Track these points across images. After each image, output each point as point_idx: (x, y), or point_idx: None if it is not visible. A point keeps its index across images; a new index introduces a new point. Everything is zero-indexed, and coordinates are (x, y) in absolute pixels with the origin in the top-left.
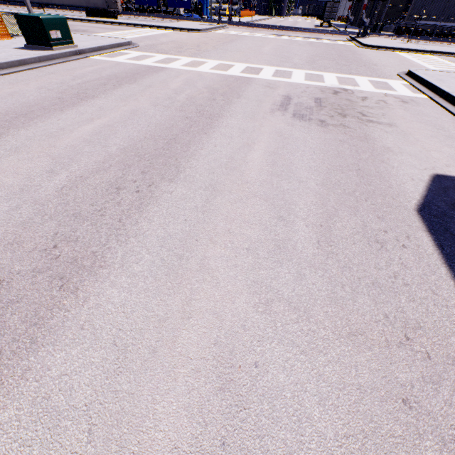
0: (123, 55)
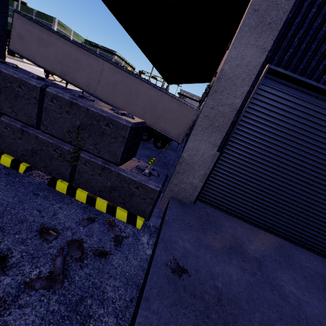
0: (38, 68)
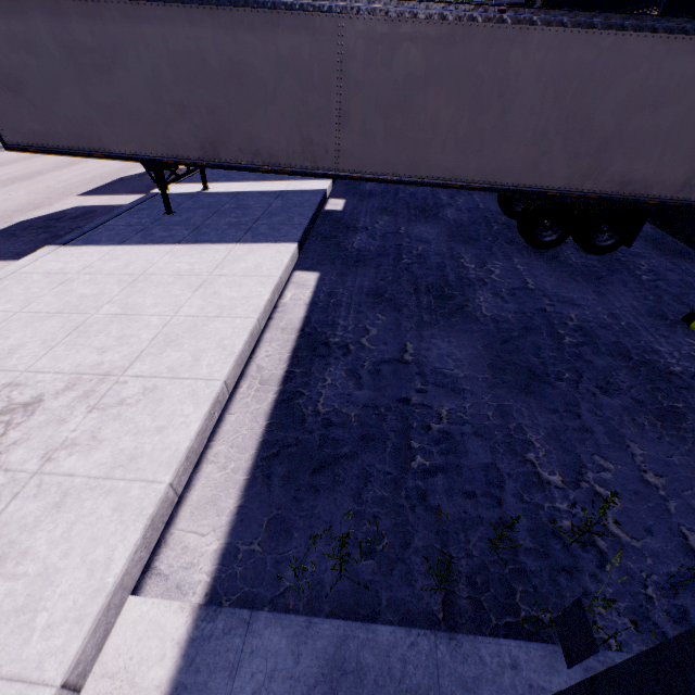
0: None
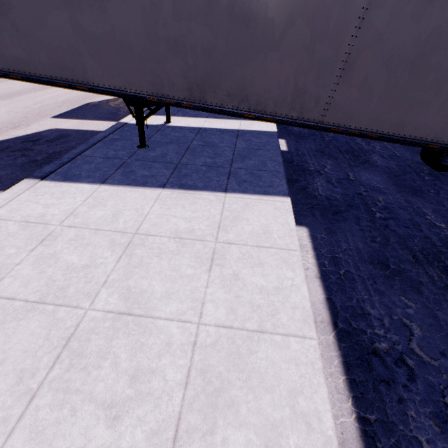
0: None
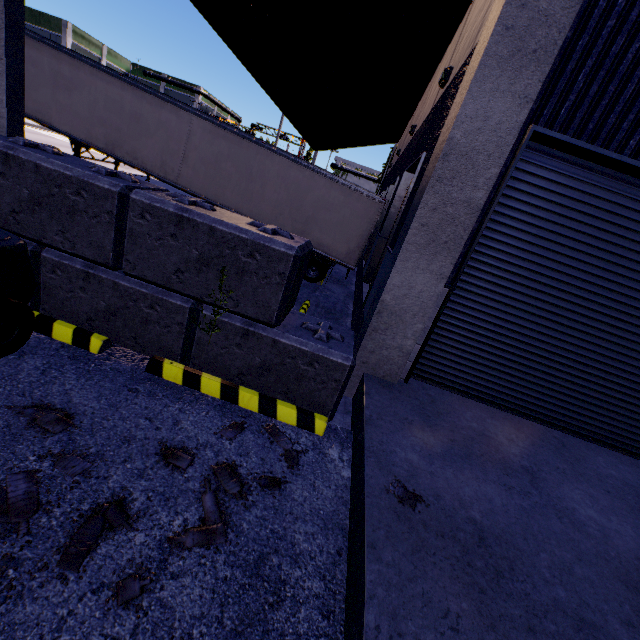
0: (46, 132)
